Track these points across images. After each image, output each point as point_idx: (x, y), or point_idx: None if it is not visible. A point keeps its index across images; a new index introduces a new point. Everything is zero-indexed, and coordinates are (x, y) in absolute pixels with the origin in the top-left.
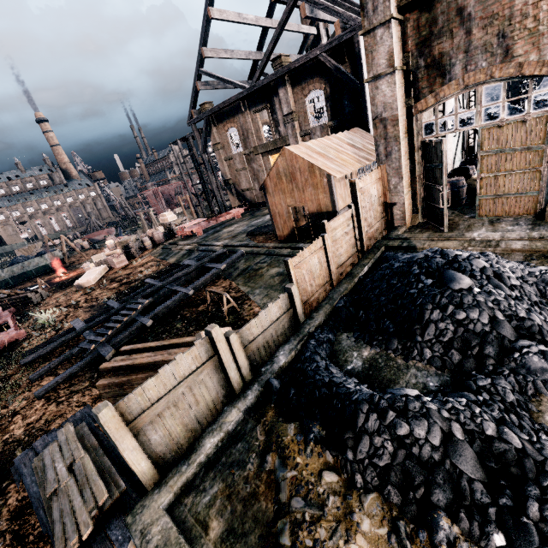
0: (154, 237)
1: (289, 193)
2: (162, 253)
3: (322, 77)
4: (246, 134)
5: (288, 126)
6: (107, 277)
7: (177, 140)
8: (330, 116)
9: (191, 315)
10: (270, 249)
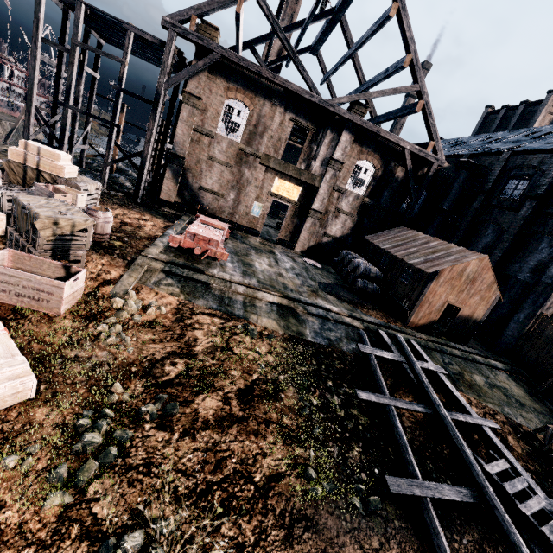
0: (98, 223)
1: (457, 292)
2: (192, 291)
3: (382, 159)
4: (260, 130)
5: (329, 170)
6: (78, 361)
7: (82, 2)
8: (369, 193)
9: (534, 466)
10: (435, 344)
